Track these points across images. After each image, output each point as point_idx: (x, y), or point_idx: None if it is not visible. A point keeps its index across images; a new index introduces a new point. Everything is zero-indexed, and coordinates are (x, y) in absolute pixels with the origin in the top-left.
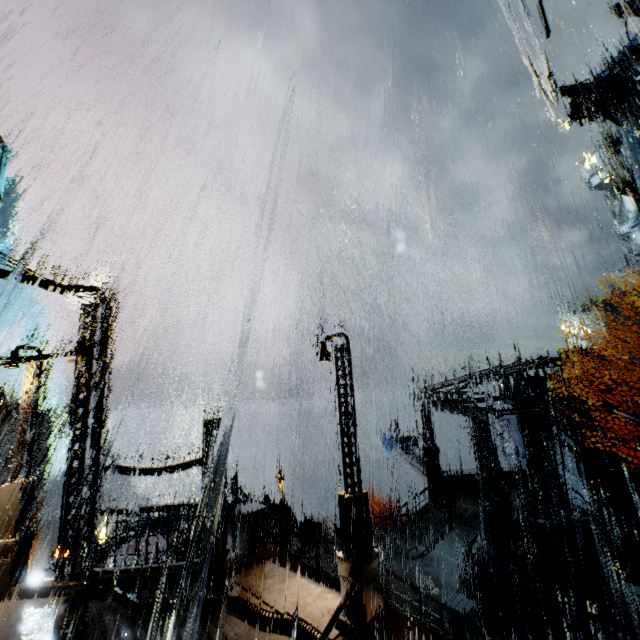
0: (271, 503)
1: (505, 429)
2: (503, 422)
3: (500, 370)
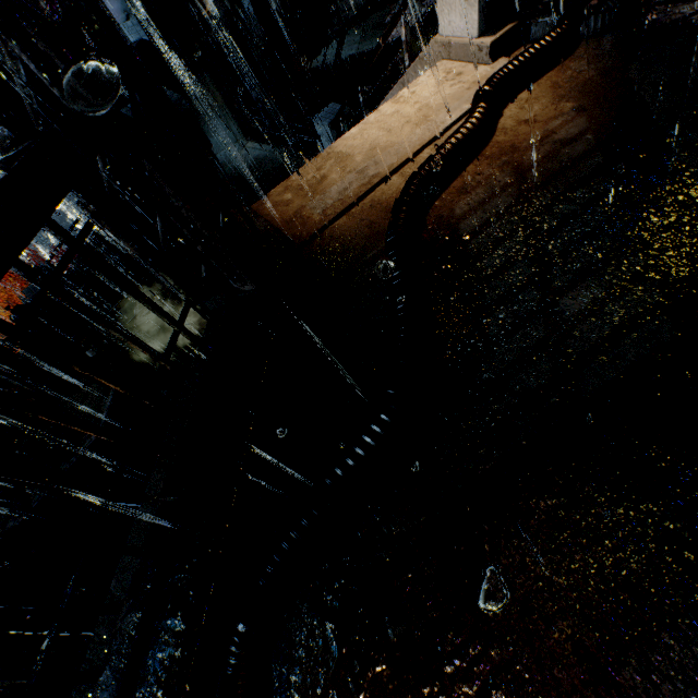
0: None
1: None
2: None
3: None
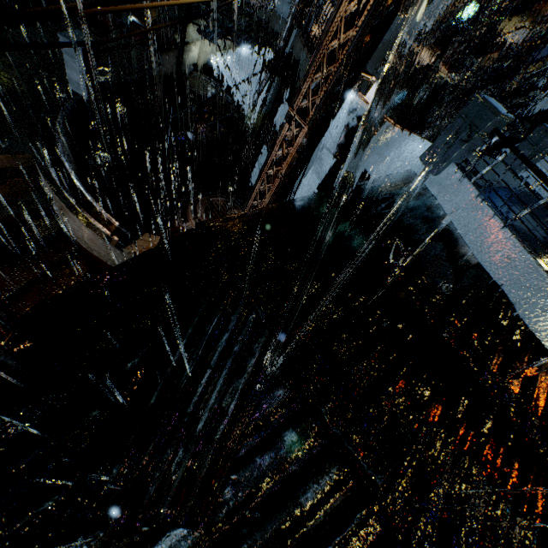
0: None
1: None
2: None
3: None
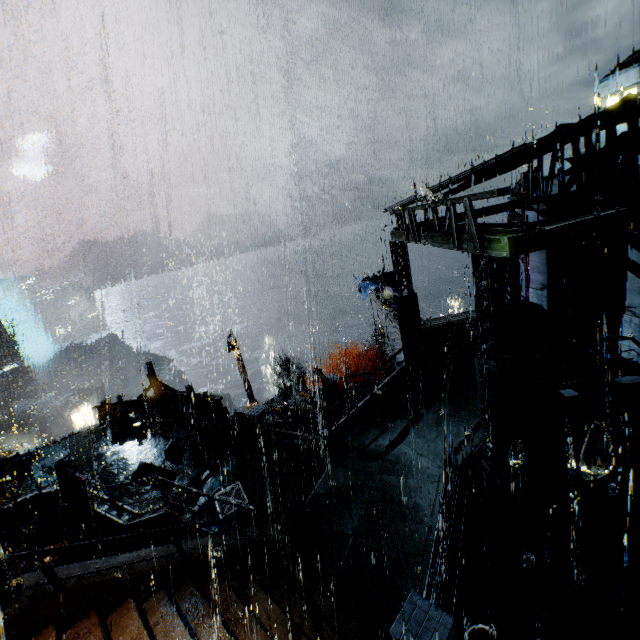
0: (196, 395)
1: None
2: None
3: (534, 144)
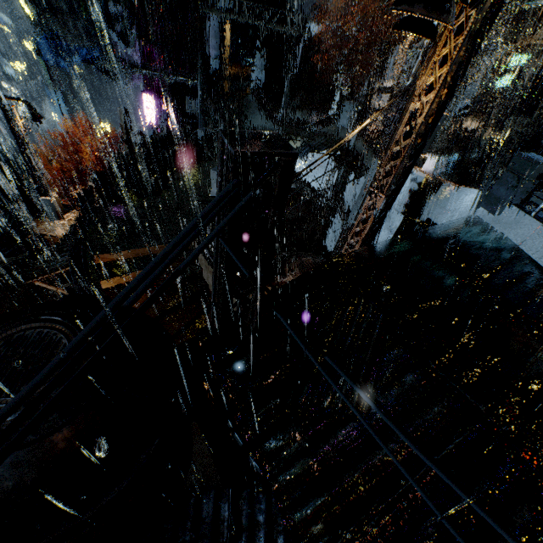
0: (172, 131)
1: (110, 27)
2: (107, 18)
3: None
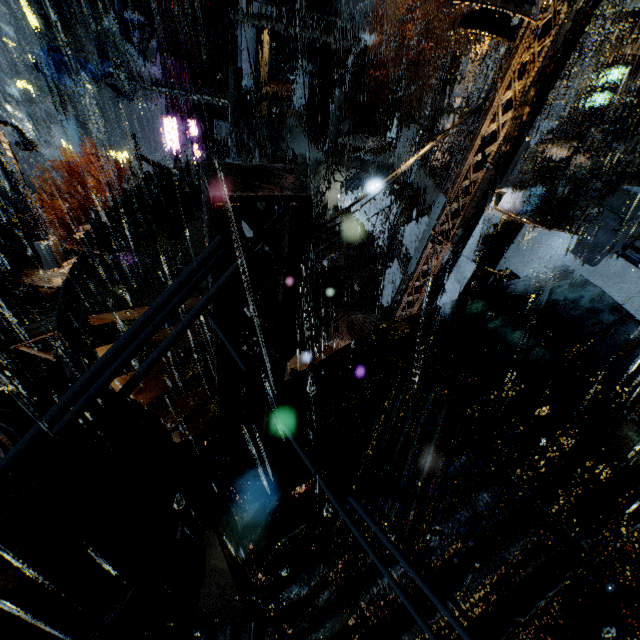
0: (194, 161)
1: (126, 38)
2: (122, 28)
3: None
